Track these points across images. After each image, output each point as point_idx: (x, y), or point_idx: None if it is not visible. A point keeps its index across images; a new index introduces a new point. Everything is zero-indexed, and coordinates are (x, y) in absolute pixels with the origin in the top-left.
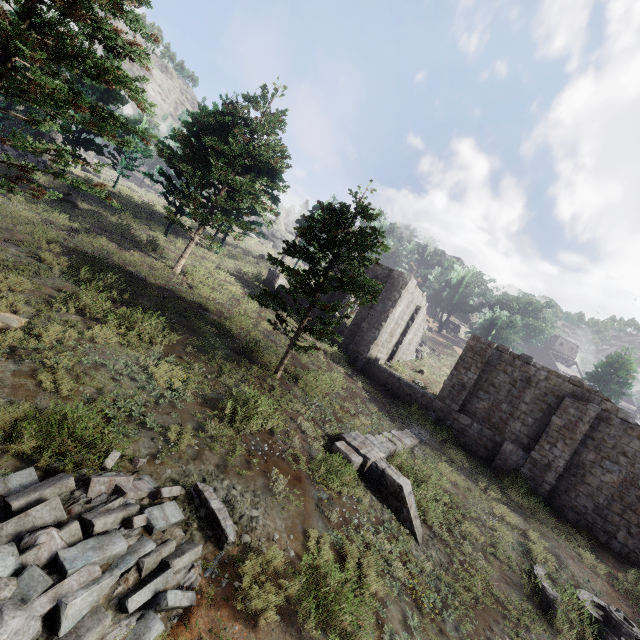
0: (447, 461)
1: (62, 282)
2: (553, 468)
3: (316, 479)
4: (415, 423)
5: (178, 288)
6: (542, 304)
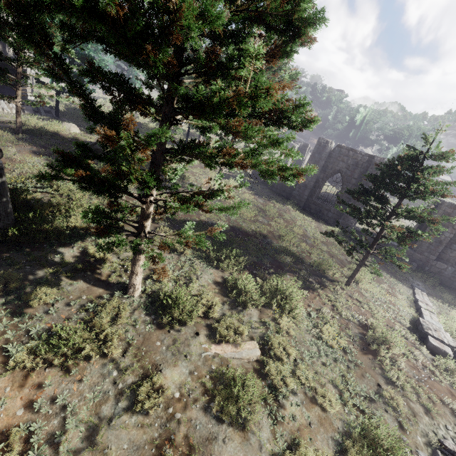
0: (448, 305)
1: (210, 272)
2: None
3: (454, 386)
4: (409, 276)
5: (233, 220)
6: (429, 129)
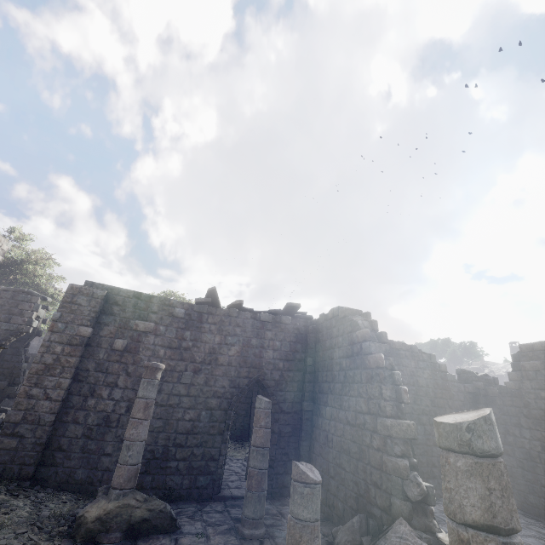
0: None
1: None
2: (33, 348)
3: None
4: None
5: None
6: None
